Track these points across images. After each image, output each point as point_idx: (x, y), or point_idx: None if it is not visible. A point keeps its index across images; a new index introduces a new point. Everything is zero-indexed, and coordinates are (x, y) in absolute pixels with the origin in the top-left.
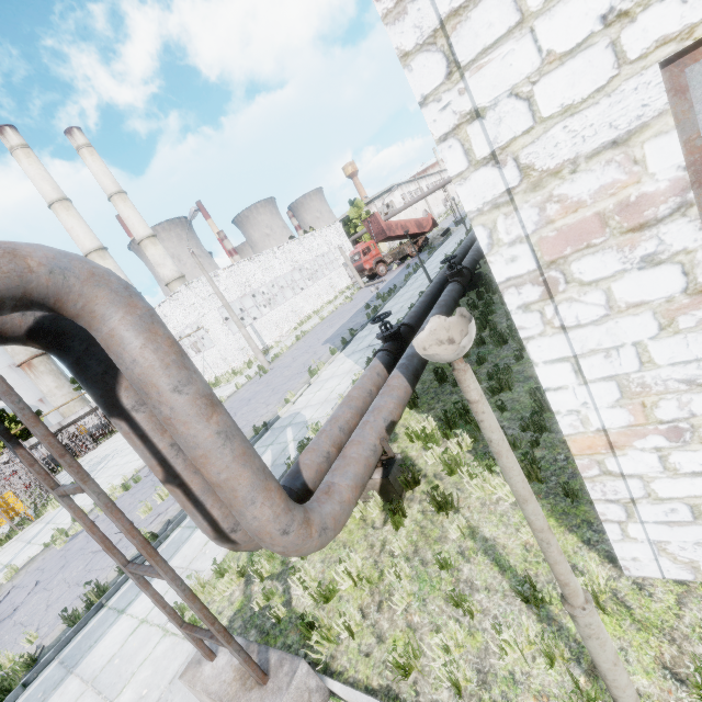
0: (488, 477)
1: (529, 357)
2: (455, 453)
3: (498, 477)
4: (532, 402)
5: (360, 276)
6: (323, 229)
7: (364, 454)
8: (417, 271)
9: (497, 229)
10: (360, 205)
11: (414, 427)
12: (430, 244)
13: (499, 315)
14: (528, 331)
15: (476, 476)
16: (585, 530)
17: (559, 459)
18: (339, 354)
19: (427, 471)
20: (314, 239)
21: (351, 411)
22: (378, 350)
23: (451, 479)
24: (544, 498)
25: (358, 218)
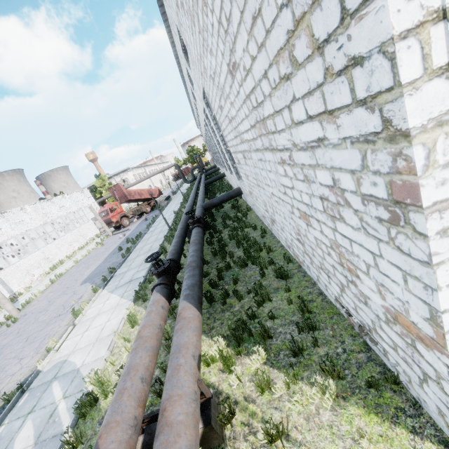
0: (305, 389)
1: (268, 273)
2: (254, 368)
3: (314, 387)
4: (290, 307)
5: (108, 227)
6: (73, 193)
7: (190, 410)
8: (154, 222)
9: (435, 149)
10: (104, 178)
11: (206, 351)
12: (159, 205)
13: (231, 247)
14: (440, 256)
15: (294, 391)
16: (404, 418)
17: (340, 352)
18: (102, 291)
19: (235, 395)
20: (65, 200)
21: (148, 354)
22: (156, 284)
23: (263, 399)
24: (353, 394)
25: (102, 187)
